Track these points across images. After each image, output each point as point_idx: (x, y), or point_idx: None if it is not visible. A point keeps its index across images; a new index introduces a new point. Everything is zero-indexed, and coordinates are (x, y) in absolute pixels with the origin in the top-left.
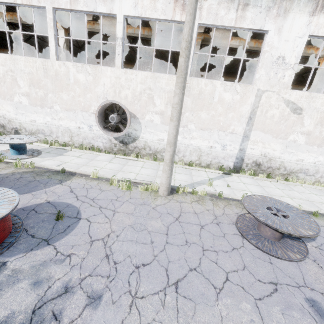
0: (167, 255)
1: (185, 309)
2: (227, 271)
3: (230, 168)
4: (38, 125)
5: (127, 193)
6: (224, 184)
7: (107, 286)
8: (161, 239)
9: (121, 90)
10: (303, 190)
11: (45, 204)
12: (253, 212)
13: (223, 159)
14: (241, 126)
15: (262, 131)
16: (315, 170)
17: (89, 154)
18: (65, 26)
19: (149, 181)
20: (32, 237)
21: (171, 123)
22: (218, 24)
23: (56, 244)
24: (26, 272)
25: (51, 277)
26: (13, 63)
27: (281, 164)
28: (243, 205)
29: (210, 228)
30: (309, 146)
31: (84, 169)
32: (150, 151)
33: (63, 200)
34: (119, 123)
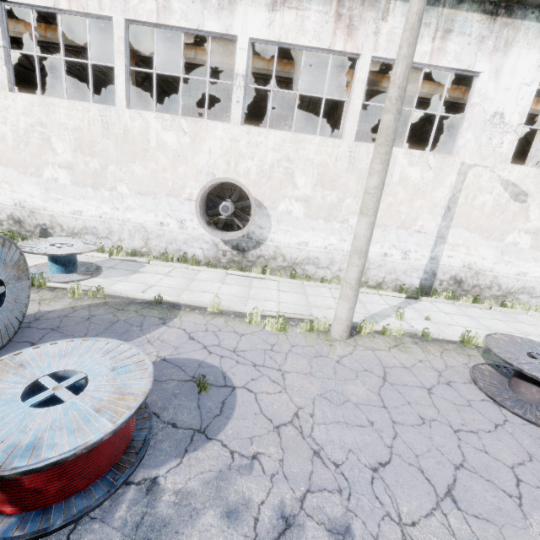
0: (407, 444)
1: (489, 538)
2: (509, 465)
3: (417, 288)
4: (86, 220)
5: (283, 338)
6: (417, 316)
7: (347, 508)
8: (381, 417)
9: (239, 162)
10: (533, 320)
11: (160, 363)
12: (516, 364)
13: (403, 273)
14: (434, 221)
15: (466, 228)
16: None
17: (181, 269)
18: (131, 50)
19: (307, 316)
20: (173, 427)
21: (363, 219)
22: None
23: (221, 437)
24: (201, 495)
25: (249, 500)
26: (46, 111)
27: (494, 281)
28: (493, 352)
29: (442, 391)
30: (536, 251)
31: (189, 296)
32: (283, 262)
33: (186, 354)
34: (231, 216)
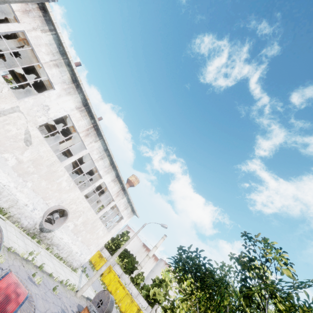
0: None
1: None
2: None
3: None
4: None
5: None
6: None
7: None
8: None
9: None
10: None
11: None
12: None
13: None
14: None
15: None
16: None
17: None
18: None
19: None
20: None
21: None
22: (35, 49)
23: None
24: None
25: None
26: None
27: None
28: None
29: None
30: (13, 170)
31: None
32: None
33: None
34: None
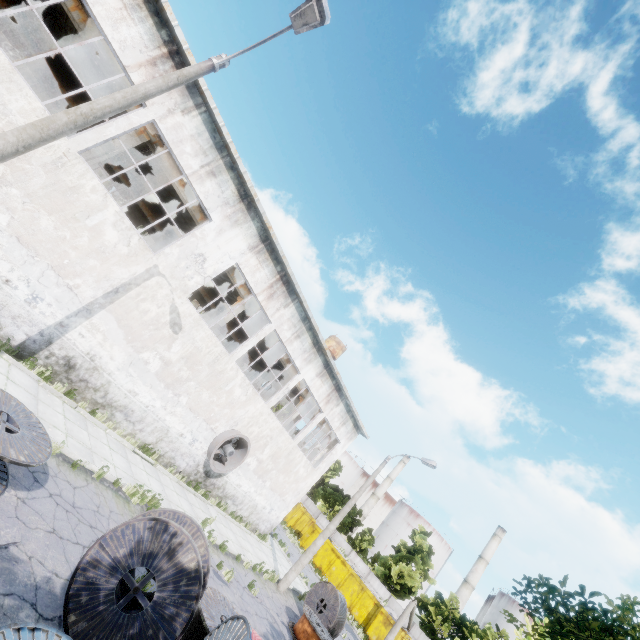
0: None
1: None
2: None
3: (9, 340)
4: None
5: None
6: None
7: None
8: None
9: None
10: (102, 436)
11: None
12: None
13: (12, 317)
14: (95, 291)
15: (118, 320)
16: (141, 416)
17: None
18: None
19: None
20: None
21: None
22: (175, 151)
23: None
24: None
25: None
26: None
27: (106, 386)
28: None
29: None
30: (157, 379)
31: None
32: None
33: None
34: None
